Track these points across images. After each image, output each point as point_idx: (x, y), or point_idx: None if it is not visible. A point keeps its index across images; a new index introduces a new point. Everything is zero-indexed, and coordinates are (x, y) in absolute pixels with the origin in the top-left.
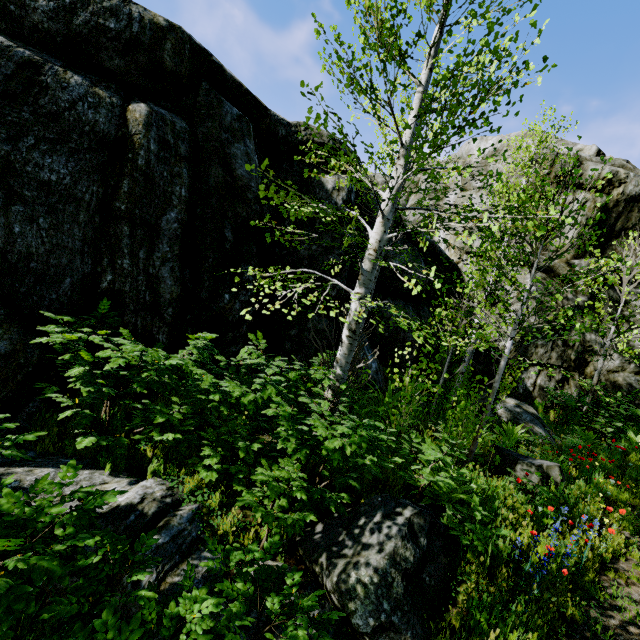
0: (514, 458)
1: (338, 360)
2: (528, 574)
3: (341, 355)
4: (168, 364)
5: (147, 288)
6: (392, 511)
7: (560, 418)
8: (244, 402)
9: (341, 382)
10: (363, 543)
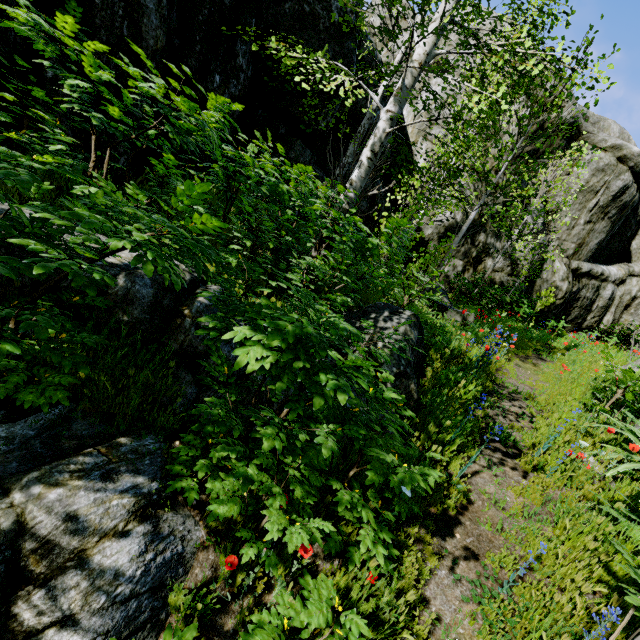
0: (445, 307)
1: (353, 182)
2: (466, 364)
3: (358, 177)
4: (195, 121)
5: (125, 15)
6: (397, 311)
7: (454, 299)
8: (283, 189)
9: (351, 206)
10: (380, 327)
